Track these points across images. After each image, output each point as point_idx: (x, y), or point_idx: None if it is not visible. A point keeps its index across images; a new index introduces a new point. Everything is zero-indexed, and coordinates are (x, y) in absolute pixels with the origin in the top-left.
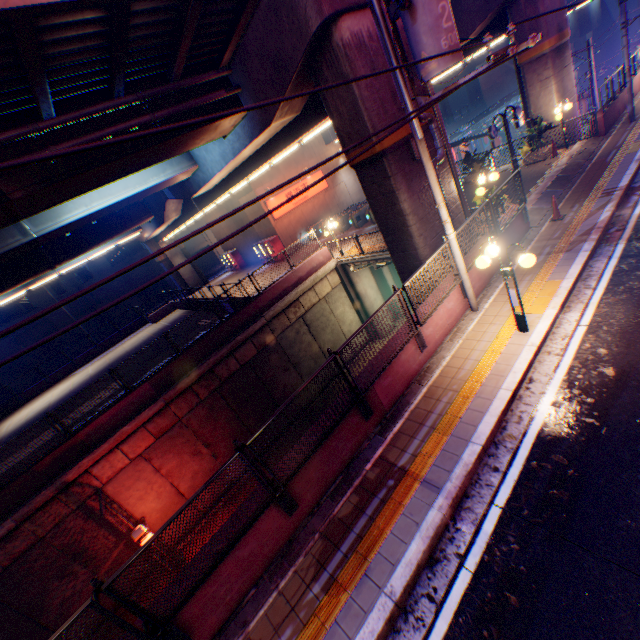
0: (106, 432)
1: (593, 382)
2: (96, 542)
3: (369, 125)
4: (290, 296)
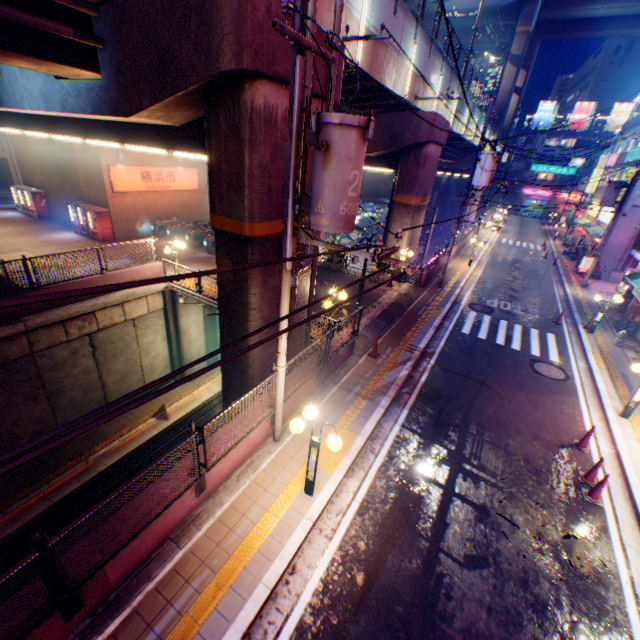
0: None
1: (345, 590)
2: None
3: (248, 204)
4: (84, 306)
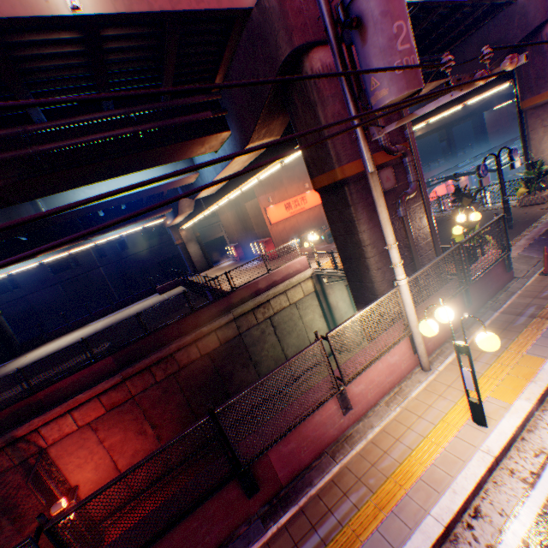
0: (63, 395)
1: None
2: (28, 500)
3: (332, 152)
4: (261, 297)
